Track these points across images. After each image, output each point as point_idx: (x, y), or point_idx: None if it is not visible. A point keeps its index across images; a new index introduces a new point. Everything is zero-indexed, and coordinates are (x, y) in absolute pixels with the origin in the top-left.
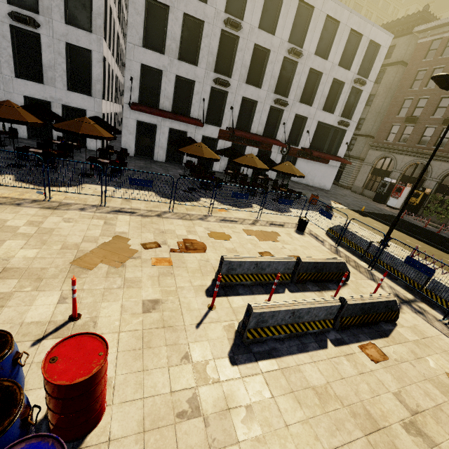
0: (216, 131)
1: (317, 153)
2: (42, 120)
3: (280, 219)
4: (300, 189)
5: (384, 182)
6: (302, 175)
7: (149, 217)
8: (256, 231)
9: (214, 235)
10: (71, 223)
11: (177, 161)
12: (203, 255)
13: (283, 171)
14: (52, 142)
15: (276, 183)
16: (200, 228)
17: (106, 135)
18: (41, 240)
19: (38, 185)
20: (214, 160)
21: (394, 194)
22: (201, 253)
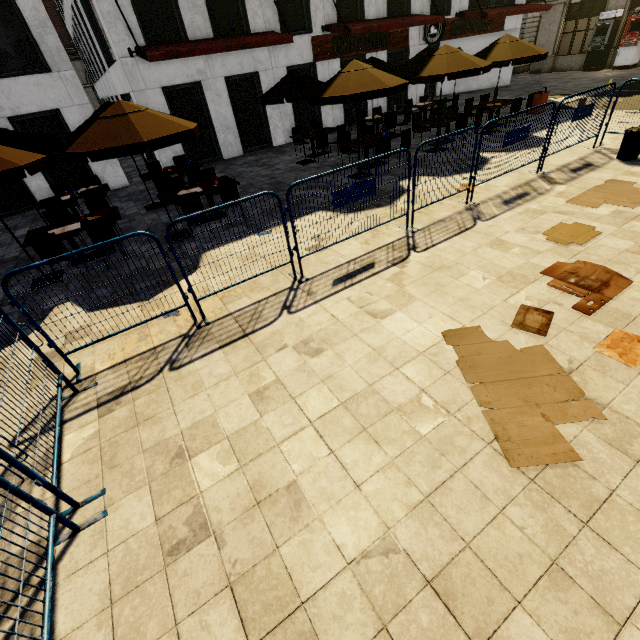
0: (306, 46)
1: (495, 11)
2: (36, 151)
3: (563, 156)
4: (475, 102)
5: (602, 22)
6: (546, 52)
7: (409, 262)
8: (588, 194)
9: (562, 237)
10: (325, 352)
11: (260, 143)
12: (637, 287)
13: (514, 58)
14: (61, 200)
15: (469, 100)
16: (513, 236)
17: (189, 125)
18: (352, 433)
19: (139, 300)
20: (402, 88)
21: (628, 39)
22: (627, 286)
